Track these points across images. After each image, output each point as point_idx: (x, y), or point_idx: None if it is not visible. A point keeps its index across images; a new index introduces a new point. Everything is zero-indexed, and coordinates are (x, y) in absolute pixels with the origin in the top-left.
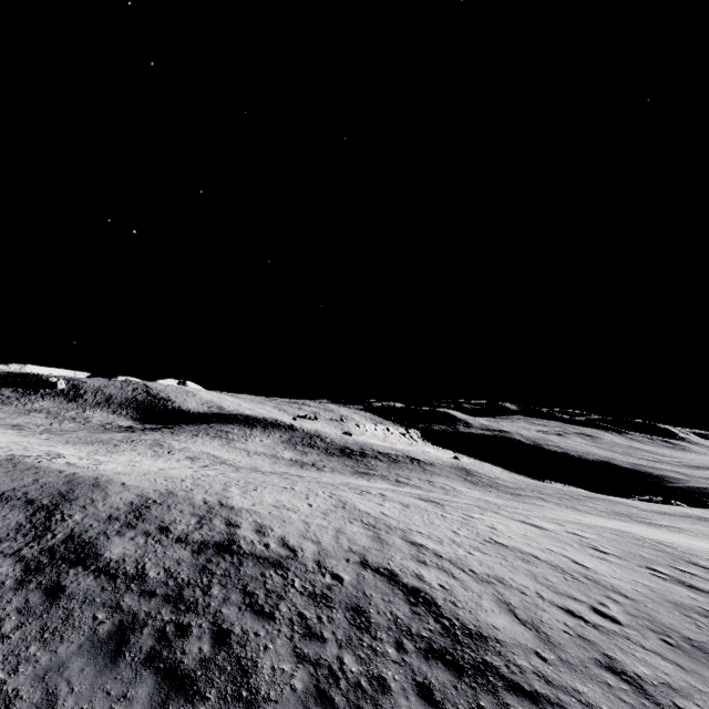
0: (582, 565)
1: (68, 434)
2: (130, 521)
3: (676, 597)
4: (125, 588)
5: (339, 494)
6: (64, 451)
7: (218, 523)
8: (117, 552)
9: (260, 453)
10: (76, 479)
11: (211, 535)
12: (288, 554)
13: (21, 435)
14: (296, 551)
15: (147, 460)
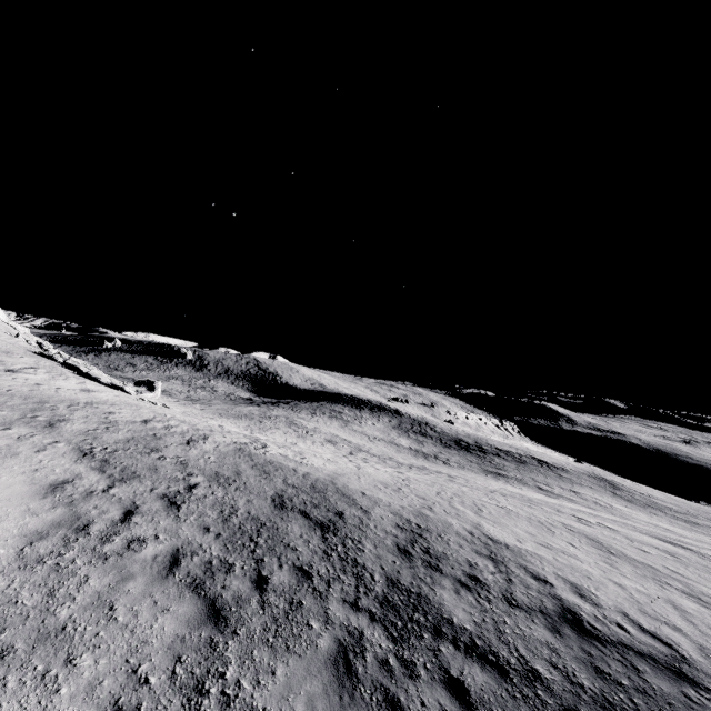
0: None
1: (213, 405)
2: (425, 558)
3: None
4: (537, 699)
5: (569, 524)
6: (227, 426)
7: (520, 573)
8: (463, 617)
9: (379, 439)
10: (316, 482)
11: (536, 597)
12: (669, 651)
13: (182, 405)
14: (670, 645)
15: (298, 441)
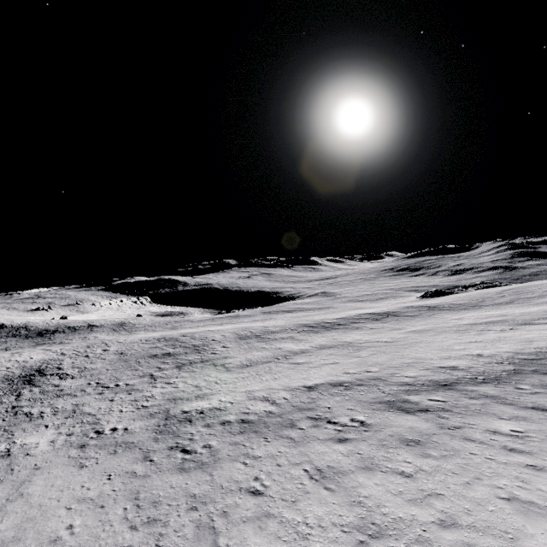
0: (32, 358)
1: None
2: None
3: (47, 358)
4: None
5: None
6: None
7: None
8: None
9: None
10: None
11: None
12: None
13: None
14: None
15: None
